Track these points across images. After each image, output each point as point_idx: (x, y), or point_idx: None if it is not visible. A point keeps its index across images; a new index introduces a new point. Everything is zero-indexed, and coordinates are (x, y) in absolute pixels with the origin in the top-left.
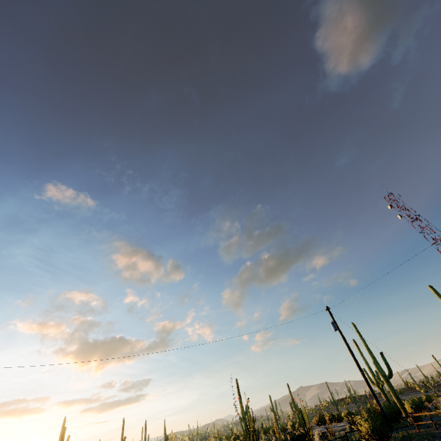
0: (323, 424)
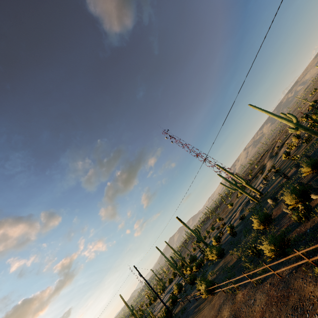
0: (172, 281)
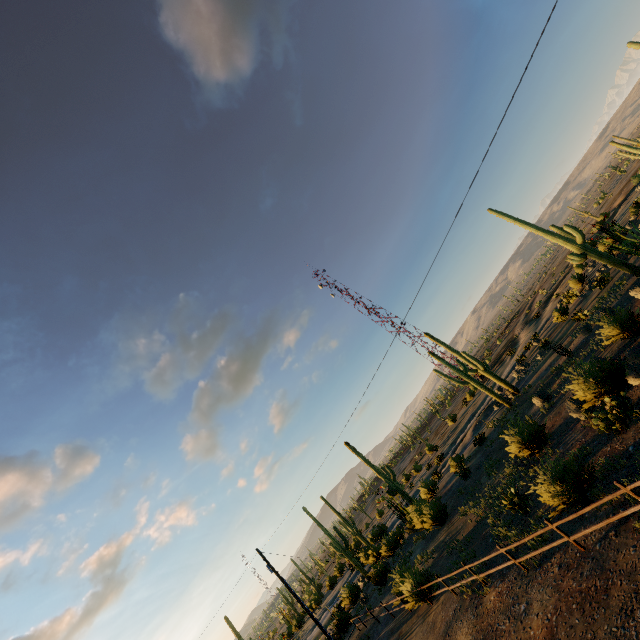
0: (336, 583)
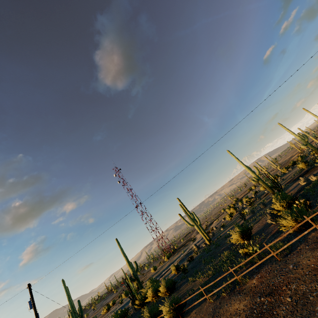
0: None
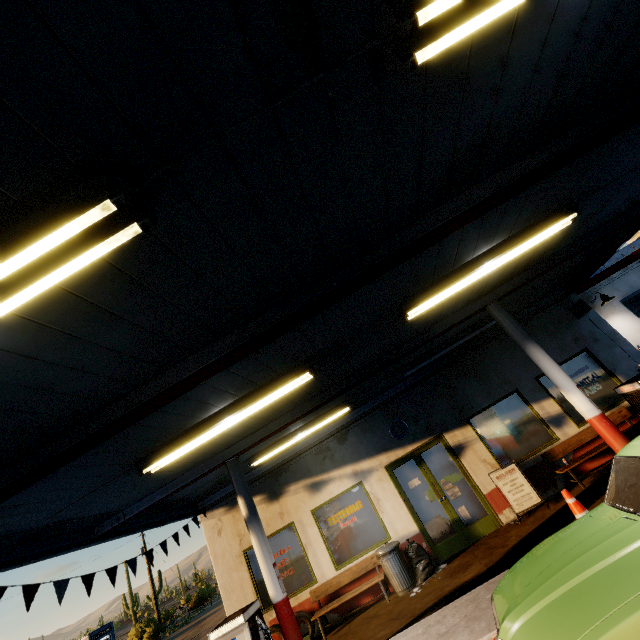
0: None
